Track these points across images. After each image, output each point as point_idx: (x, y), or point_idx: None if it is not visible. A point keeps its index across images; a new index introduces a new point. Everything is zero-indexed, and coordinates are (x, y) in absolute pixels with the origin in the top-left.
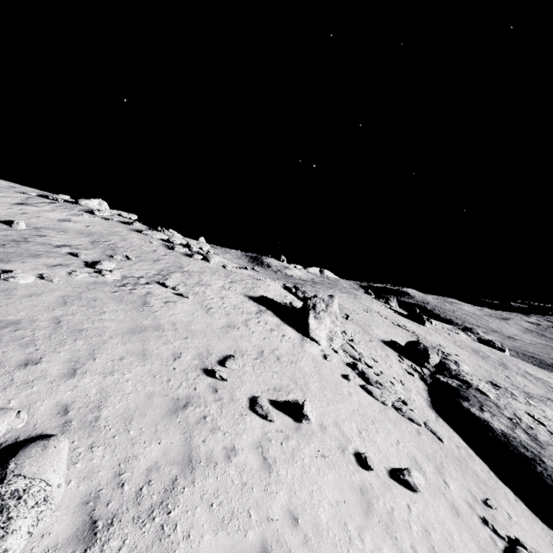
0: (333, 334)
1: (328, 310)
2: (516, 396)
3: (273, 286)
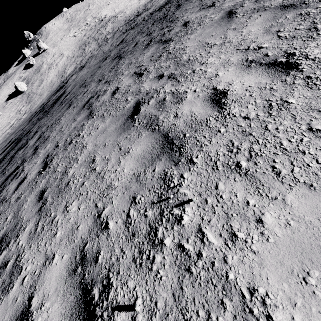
0: None
1: None
2: None
3: None
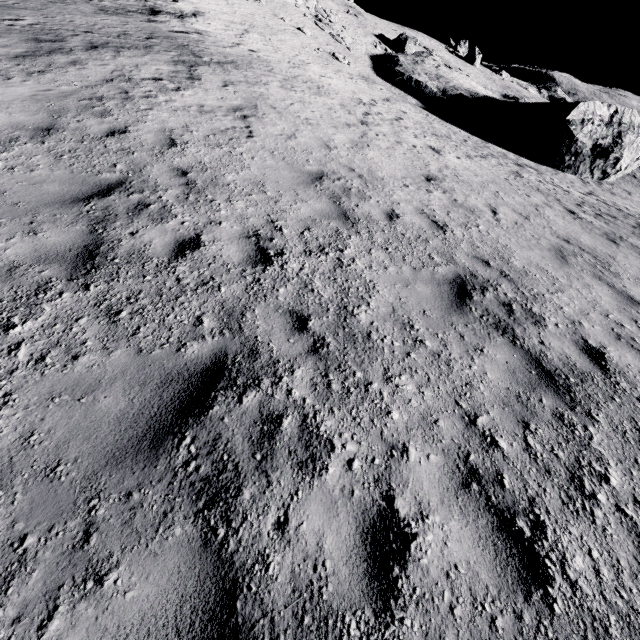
0: None
1: None
2: None
3: None
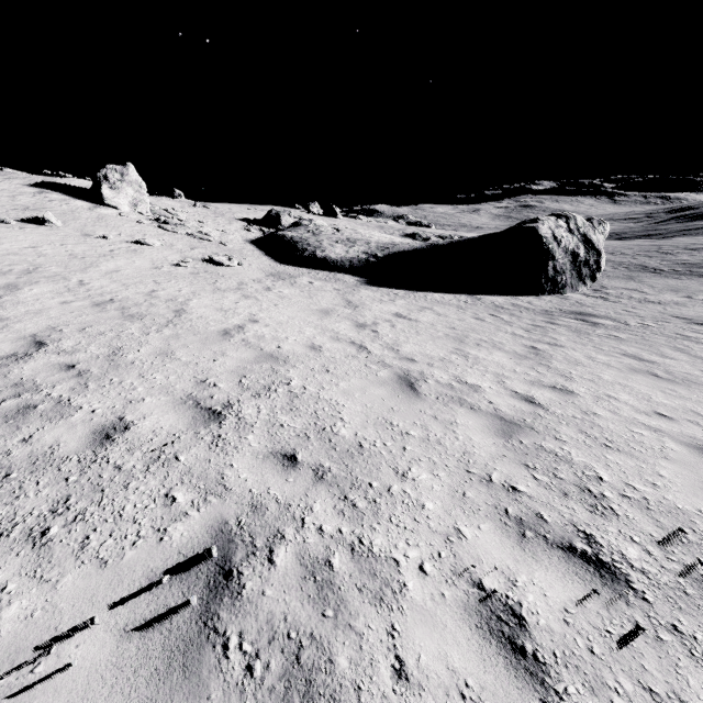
0: (138, 202)
1: (126, 180)
2: None
3: (80, 181)
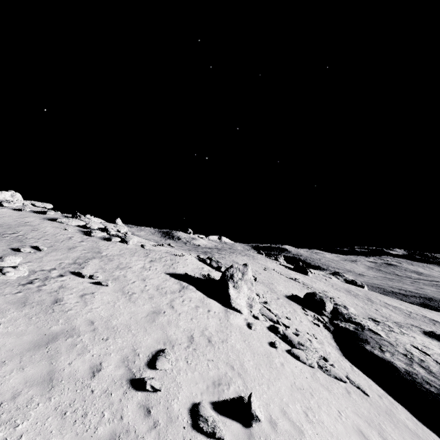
0: (251, 301)
1: (244, 278)
2: (392, 327)
3: (190, 259)
